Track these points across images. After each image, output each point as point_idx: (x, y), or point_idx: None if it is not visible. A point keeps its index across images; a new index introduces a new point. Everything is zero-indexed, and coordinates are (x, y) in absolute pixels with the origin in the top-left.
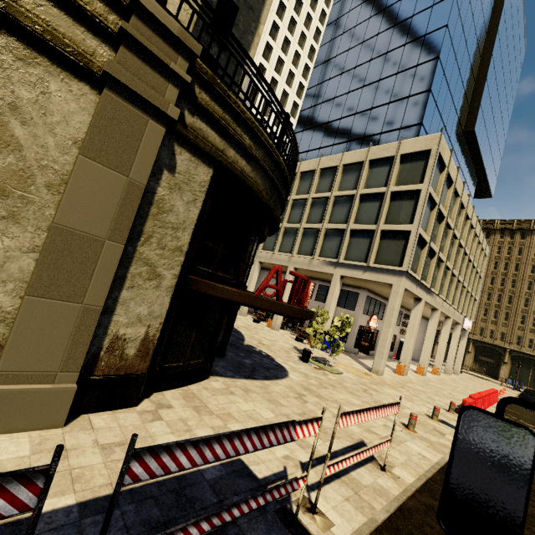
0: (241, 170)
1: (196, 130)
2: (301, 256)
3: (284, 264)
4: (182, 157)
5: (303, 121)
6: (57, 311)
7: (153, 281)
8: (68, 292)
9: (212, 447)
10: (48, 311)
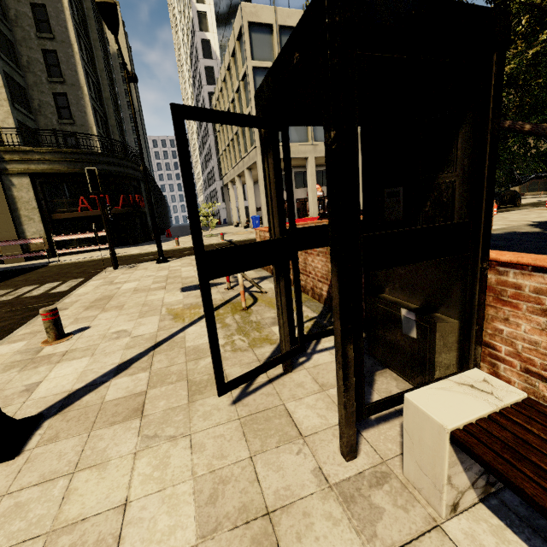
0: (41, 170)
1: (13, 169)
2: (234, 165)
3: (234, 176)
4: (14, 180)
5: (219, 34)
6: (5, 235)
7: (32, 221)
8: (5, 230)
9: (1, 243)
10: (3, 236)
